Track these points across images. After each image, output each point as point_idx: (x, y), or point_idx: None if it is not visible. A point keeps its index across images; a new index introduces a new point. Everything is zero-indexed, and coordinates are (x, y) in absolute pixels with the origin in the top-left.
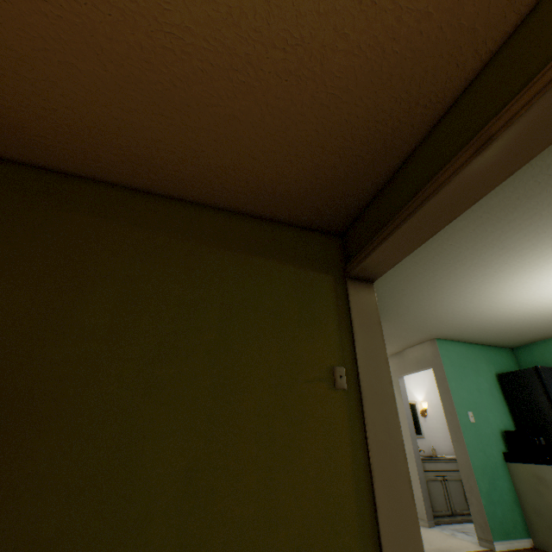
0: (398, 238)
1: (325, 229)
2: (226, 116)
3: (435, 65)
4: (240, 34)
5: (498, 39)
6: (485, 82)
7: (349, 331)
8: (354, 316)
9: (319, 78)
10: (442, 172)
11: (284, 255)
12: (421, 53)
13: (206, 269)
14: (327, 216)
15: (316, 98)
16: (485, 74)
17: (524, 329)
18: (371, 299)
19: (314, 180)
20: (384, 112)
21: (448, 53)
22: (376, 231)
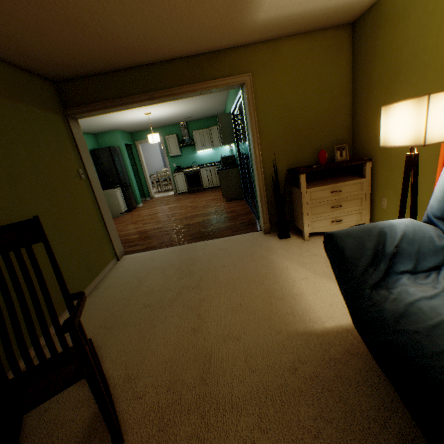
0: (108, 110)
1: (48, 78)
2: (47, 26)
3: (145, 57)
4: (92, 17)
5: (161, 60)
6: (154, 71)
7: (78, 151)
8: (78, 142)
9: (109, 41)
10: (136, 97)
11: (34, 101)
12: (144, 53)
13: (0, 117)
14: (57, 74)
15: (101, 44)
16: (155, 67)
17: (107, 127)
18: (81, 131)
19: (67, 62)
20: (121, 58)
21: (150, 57)
22: (94, 100)
